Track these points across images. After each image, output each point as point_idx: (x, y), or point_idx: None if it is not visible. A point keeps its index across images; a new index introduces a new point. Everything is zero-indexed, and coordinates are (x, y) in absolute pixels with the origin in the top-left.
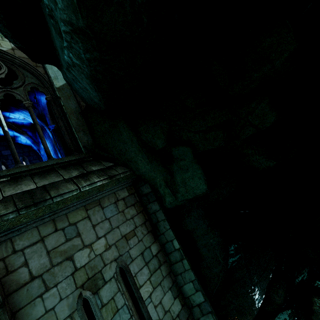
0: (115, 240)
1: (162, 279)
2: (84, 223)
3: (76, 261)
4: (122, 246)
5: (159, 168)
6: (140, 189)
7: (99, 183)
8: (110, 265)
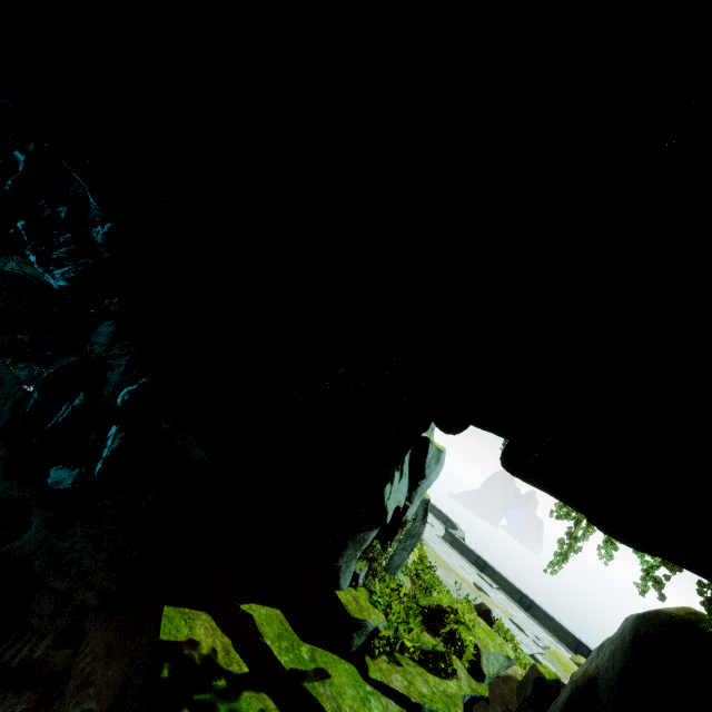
0: None
1: None
2: None
3: None
4: None
5: None
6: None
7: None
8: None
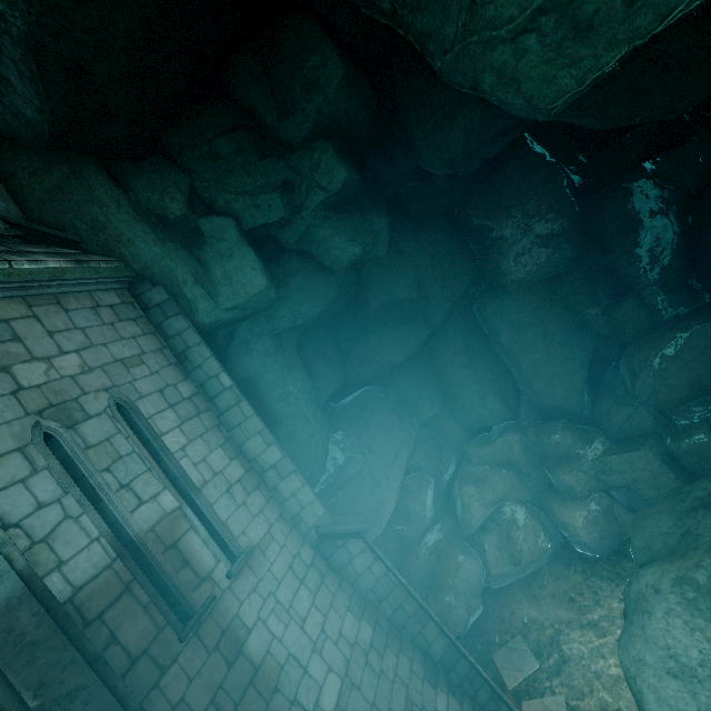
0: (102, 362)
1: (204, 431)
2: (28, 325)
3: (20, 376)
4: (117, 374)
5: (180, 254)
6: (145, 297)
7: (54, 264)
8: (95, 395)
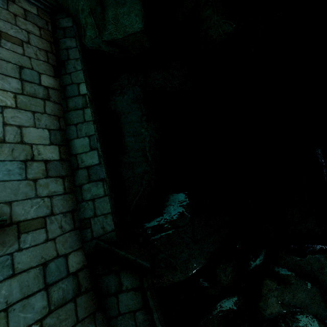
0: None
1: (41, 111)
2: None
3: None
4: None
5: None
6: (58, 21)
7: None
8: None
